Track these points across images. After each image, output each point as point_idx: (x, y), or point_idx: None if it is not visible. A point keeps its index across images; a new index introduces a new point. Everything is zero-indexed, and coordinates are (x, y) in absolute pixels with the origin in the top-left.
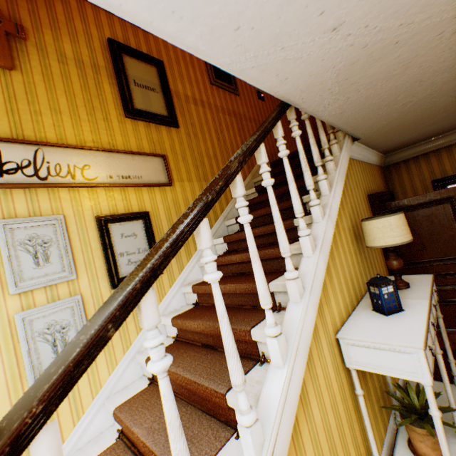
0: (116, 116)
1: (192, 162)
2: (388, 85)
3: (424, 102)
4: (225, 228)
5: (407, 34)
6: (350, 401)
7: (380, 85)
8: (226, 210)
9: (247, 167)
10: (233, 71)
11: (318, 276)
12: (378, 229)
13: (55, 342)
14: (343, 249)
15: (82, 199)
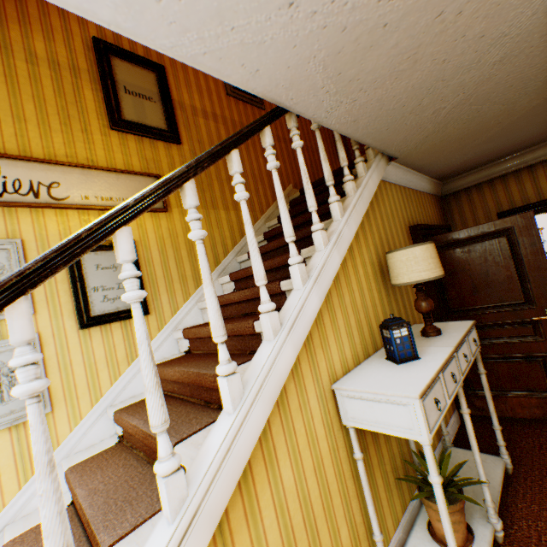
0: (99, 127)
1: (196, 186)
2: (401, 84)
3: (462, 110)
4: (237, 265)
5: (395, 14)
6: (348, 467)
7: (389, 83)
8: (240, 244)
9: (271, 195)
10: (182, 58)
11: (307, 312)
12: (402, 263)
13: (0, 387)
14: (359, 287)
15: (47, 222)
